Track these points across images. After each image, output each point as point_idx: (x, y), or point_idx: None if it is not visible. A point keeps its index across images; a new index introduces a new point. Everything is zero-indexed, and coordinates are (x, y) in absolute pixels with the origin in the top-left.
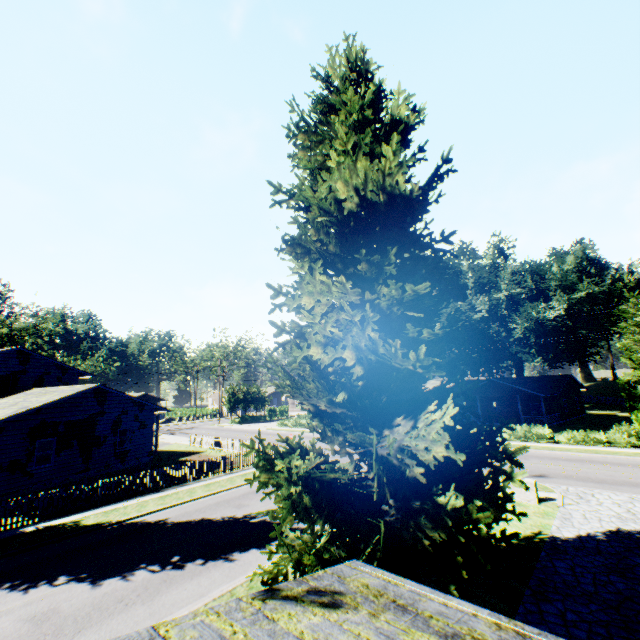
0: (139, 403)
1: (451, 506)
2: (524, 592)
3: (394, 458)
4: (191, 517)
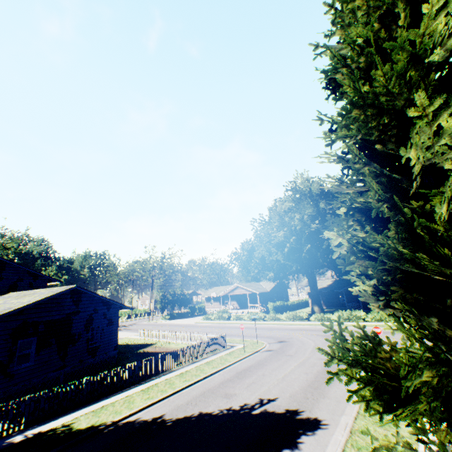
0: (107, 302)
1: None
2: None
3: None
4: (187, 412)
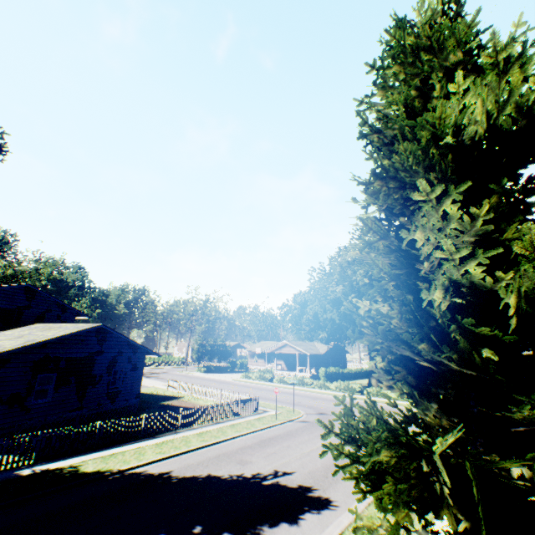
0: (133, 346)
1: None
2: None
3: None
4: (196, 472)
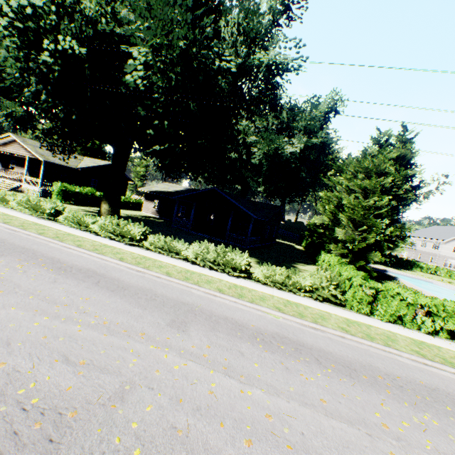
0: None
1: None
2: None
3: None
4: None
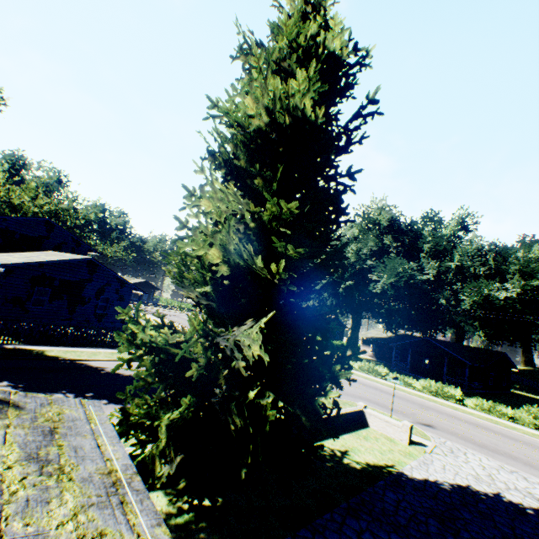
0: (122, 281)
1: (250, 399)
2: (340, 504)
3: (229, 350)
4: (123, 371)
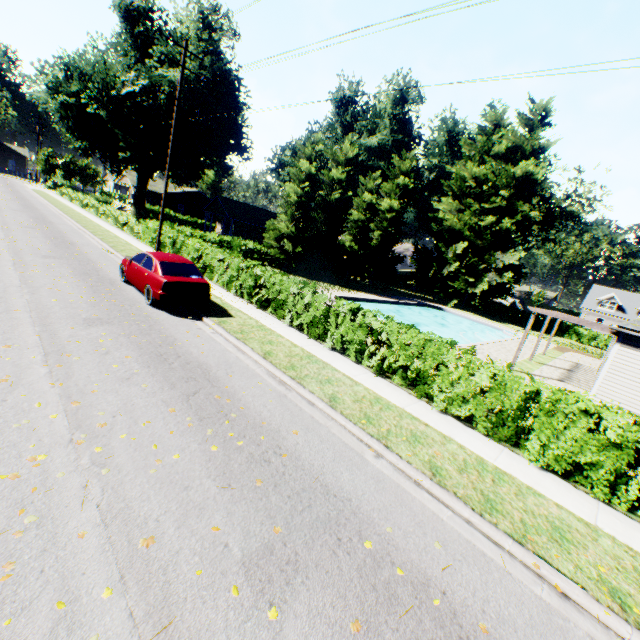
0: None
1: None
2: None
3: None
4: None
